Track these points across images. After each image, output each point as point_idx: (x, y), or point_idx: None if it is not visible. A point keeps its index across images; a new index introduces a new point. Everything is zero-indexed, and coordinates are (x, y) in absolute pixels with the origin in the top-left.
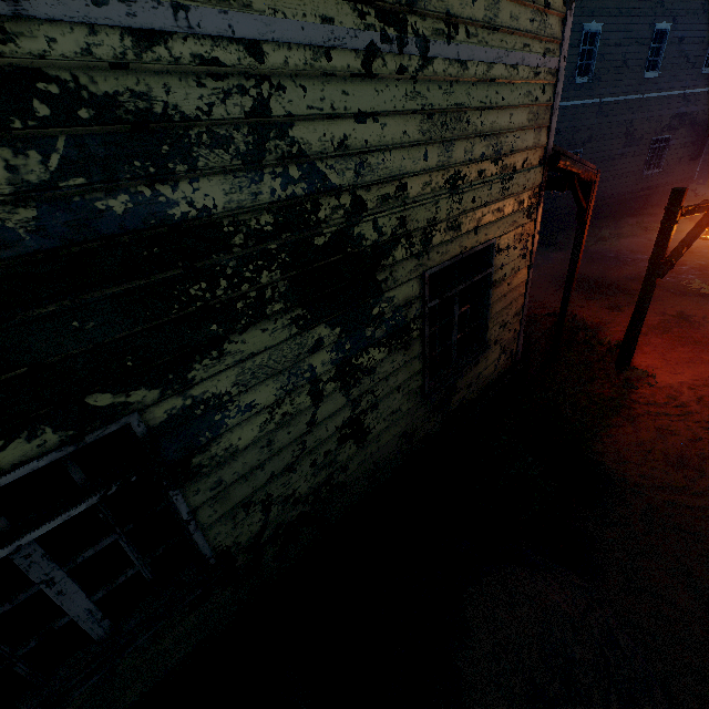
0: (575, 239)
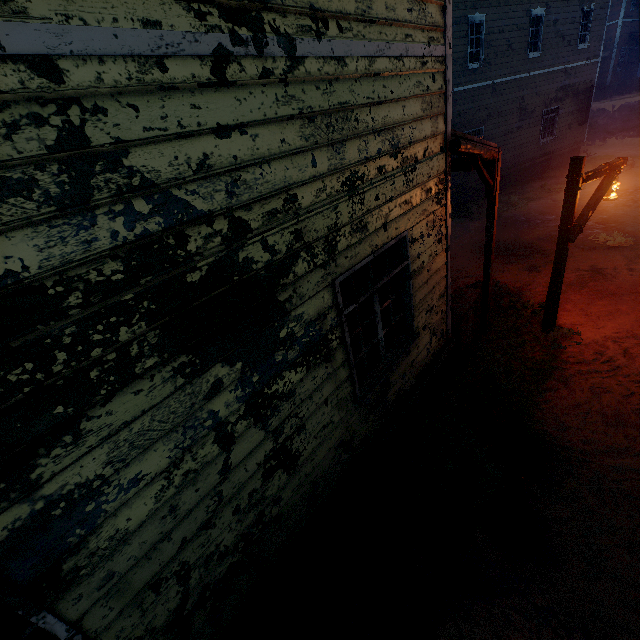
0: (487, 215)
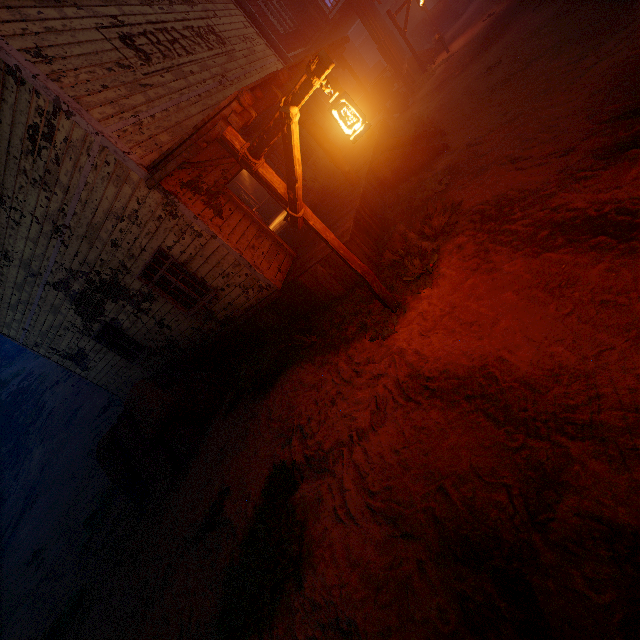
0: None
